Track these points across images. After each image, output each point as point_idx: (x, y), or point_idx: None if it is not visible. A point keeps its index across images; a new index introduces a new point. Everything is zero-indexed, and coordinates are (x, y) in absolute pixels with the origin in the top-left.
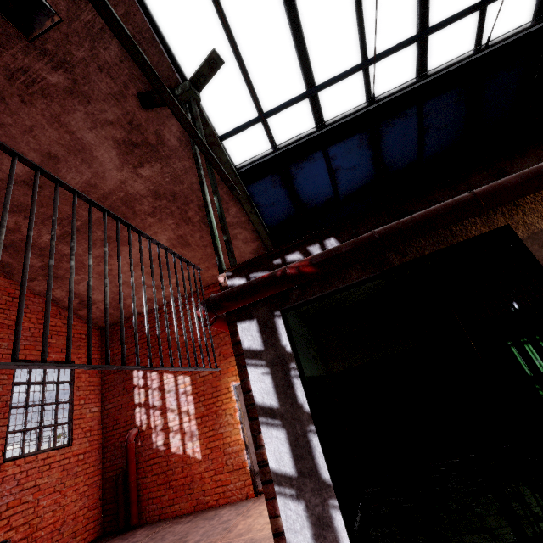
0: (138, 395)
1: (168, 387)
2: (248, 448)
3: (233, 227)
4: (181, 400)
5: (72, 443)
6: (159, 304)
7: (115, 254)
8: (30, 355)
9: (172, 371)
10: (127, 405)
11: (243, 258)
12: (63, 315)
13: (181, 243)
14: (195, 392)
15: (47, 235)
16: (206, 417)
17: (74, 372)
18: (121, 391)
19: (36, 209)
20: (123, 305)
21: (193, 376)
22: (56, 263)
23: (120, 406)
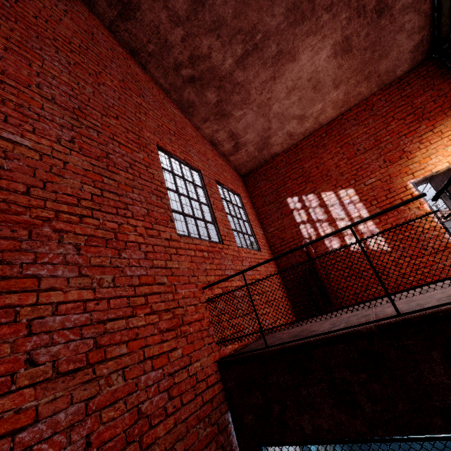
0: (299, 216)
1: (330, 202)
2: (448, 231)
3: (405, 12)
4: (349, 208)
5: (260, 250)
6: (297, 140)
7: (279, 77)
8: (219, 179)
9: (330, 189)
10: (289, 225)
11: (398, 62)
12: (222, 158)
13: (344, 48)
14: (364, 199)
15: (229, 59)
16: (384, 216)
17: (242, 202)
18: (279, 216)
19: (228, 23)
20: (267, 146)
21: (357, 187)
22: (228, 96)
23: (283, 228)
